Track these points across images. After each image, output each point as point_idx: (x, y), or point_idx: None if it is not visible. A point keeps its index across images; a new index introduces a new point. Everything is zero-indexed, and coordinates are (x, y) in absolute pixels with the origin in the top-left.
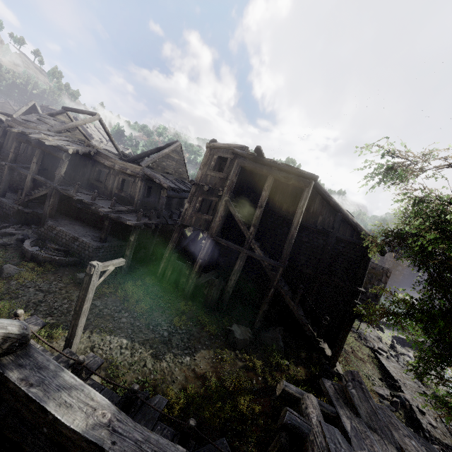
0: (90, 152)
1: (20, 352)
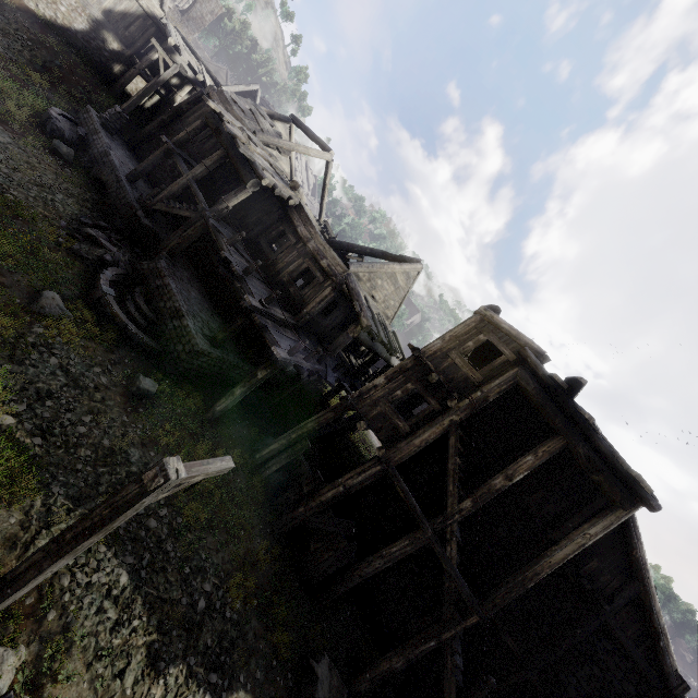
0: (289, 198)
1: None
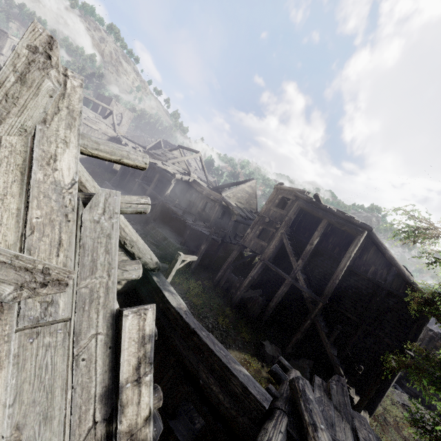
0: (189, 179)
1: (157, 273)
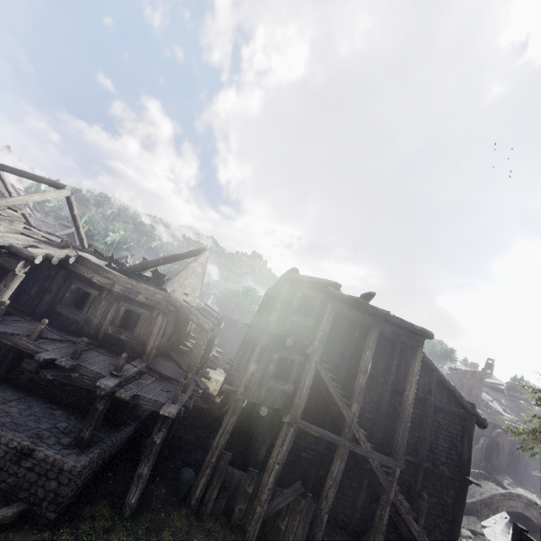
0: (67, 258)
1: None
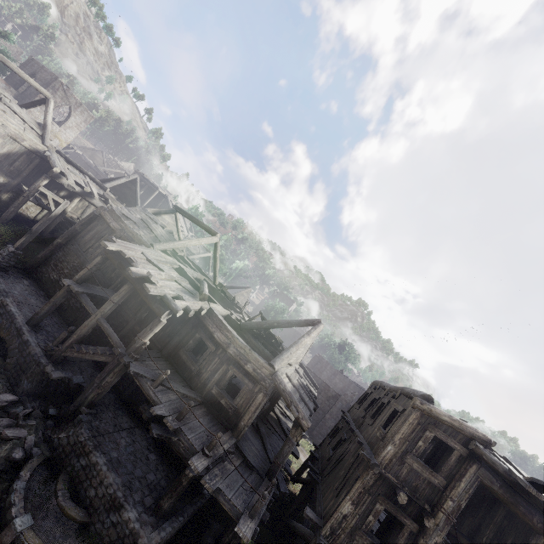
0: (201, 310)
1: None
